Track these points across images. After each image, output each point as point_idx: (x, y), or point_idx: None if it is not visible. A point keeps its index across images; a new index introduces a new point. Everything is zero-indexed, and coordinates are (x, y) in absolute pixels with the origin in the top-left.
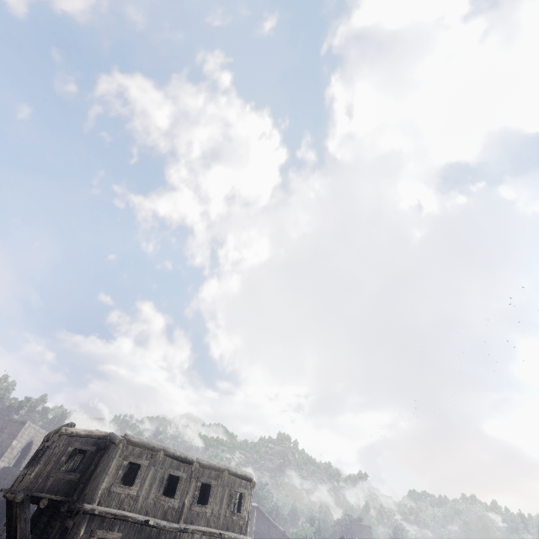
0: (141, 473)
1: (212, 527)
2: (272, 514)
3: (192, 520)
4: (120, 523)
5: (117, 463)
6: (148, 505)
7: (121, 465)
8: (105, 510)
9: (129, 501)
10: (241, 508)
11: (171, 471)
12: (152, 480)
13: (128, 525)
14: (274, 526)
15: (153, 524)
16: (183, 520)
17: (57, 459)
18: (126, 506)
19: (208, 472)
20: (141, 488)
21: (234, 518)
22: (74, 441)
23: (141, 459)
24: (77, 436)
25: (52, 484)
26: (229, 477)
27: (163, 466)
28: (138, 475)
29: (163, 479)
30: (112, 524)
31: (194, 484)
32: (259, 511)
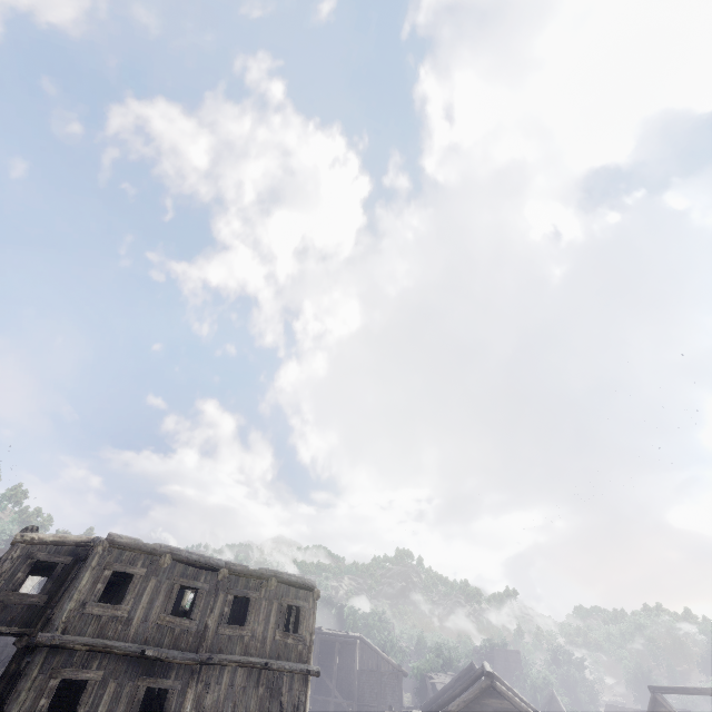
0: (134, 586)
1: (254, 656)
2: (385, 646)
3: (221, 648)
4: (102, 657)
5: (94, 574)
6: (148, 630)
7: (101, 576)
8: (74, 640)
9: (115, 626)
10: (298, 627)
11: (184, 581)
12: (154, 595)
13: (114, 658)
14: (386, 660)
15: (152, 654)
16: (205, 649)
17: (10, 577)
18: (111, 633)
19: (244, 581)
20: (134, 606)
21: (288, 641)
22: (37, 551)
23: (134, 567)
24: (41, 544)
25: (3, 612)
26: (278, 586)
27: (171, 575)
28: (129, 589)
29: (172, 593)
30: (87, 659)
31: (223, 598)
32: (364, 643)
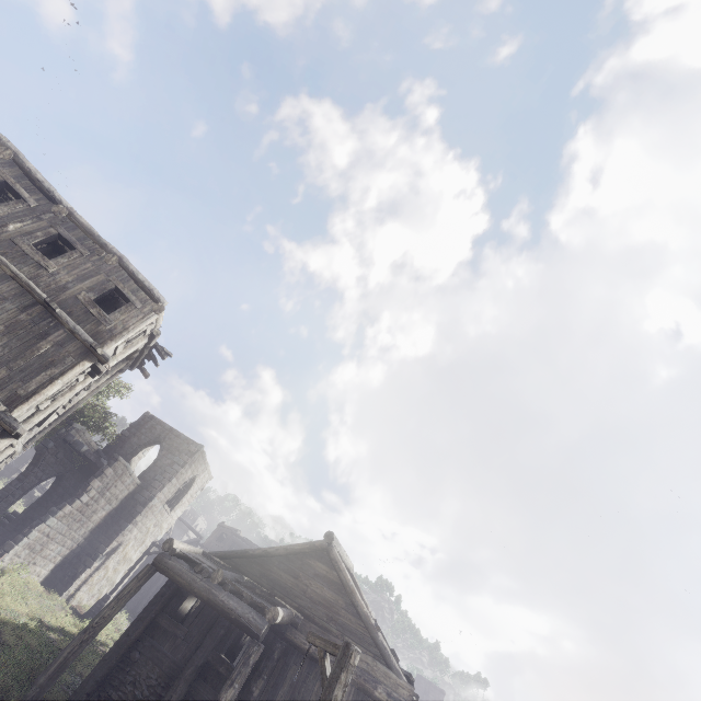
0: None
1: (40, 288)
2: None
3: (6, 253)
4: None
5: None
6: None
7: None
8: None
9: None
10: (114, 312)
11: (10, 179)
12: None
13: None
14: None
15: None
16: None
17: None
18: None
19: (81, 236)
20: None
21: (91, 310)
22: None
23: None
24: None
25: None
26: (118, 268)
27: (2, 168)
28: None
29: None
30: None
31: (45, 226)
32: None
